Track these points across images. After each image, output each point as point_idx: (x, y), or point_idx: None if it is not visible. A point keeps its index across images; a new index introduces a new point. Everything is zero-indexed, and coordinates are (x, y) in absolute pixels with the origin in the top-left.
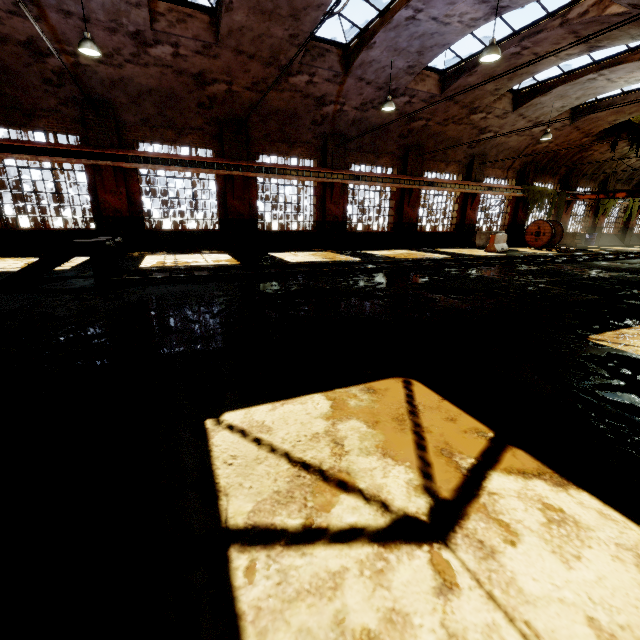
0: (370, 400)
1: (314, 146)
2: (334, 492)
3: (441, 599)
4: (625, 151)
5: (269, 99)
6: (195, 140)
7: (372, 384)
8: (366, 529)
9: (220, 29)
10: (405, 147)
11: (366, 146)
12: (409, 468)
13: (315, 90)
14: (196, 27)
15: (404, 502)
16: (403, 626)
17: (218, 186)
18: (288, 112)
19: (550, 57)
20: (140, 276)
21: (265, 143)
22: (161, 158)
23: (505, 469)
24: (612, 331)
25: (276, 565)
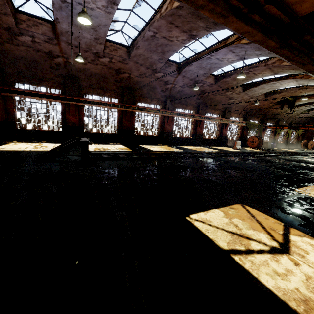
0: (235, 212)
1: (161, 100)
2: (247, 240)
3: (297, 266)
4: (285, 109)
5: (145, 80)
6: (111, 95)
7: (231, 206)
8: (264, 250)
9: (131, 54)
10: (198, 103)
11: (182, 101)
12: (264, 233)
13: (165, 78)
14: (121, 52)
15: (270, 243)
16: (291, 272)
17: (119, 114)
18: (152, 86)
19: (259, 75)
20: (95, 155)
21: (140, 98)
22: (96, 102)
23: (293, 234)
24: (301, 188)
25: (247, 259)
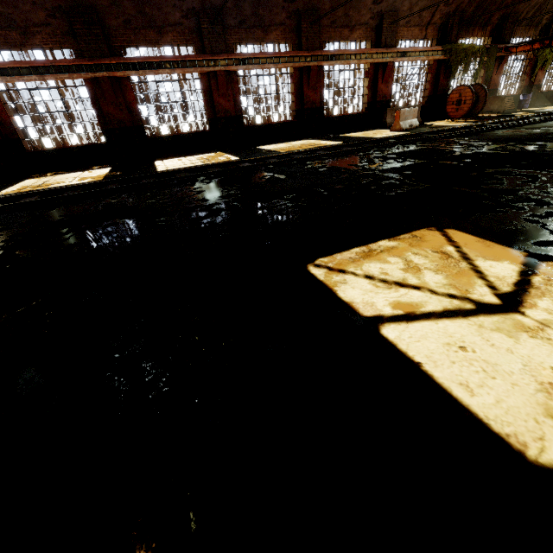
0: None
1: (187, 28)
2: None
3: None
4: None
5: None
6: (46, 40)
7: None
8: None
9: None
10: (296, 14)
11: (249, 19)
12: None
13: None
14: None
15: None
16: None
17: (89, 93)
18: None
19: None
20: None
21: (128, 32)
22: (10, 68)
23: None
24: (362, 246)
25: None
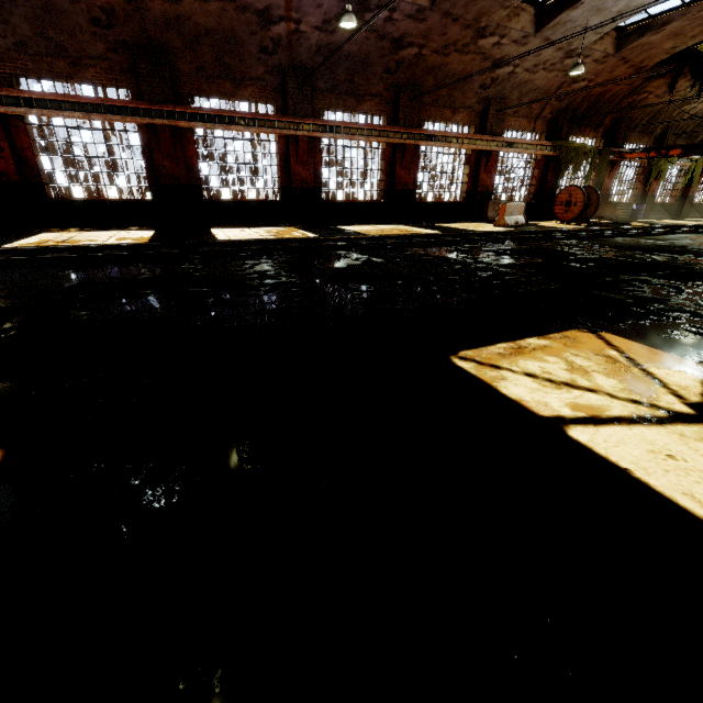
0: None
1: (270, 85)
2: None
3: None
4: (689, 94)
5: (191, 13)
6: (100, 75)
7: None
8: None
9: None
10: (395, 87)
11: (342, 85)
12: None
13: None
14: None
15: None
16: None
17: (141, 140)
18: (223, 34)
19: None
20: None
21: (200, 80)
22: (50, 100)
23: None
24: (509, 342)
25: None
